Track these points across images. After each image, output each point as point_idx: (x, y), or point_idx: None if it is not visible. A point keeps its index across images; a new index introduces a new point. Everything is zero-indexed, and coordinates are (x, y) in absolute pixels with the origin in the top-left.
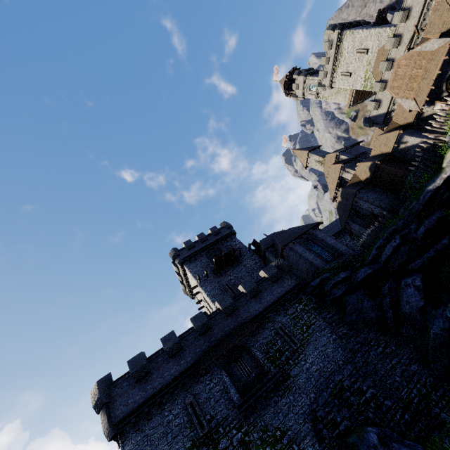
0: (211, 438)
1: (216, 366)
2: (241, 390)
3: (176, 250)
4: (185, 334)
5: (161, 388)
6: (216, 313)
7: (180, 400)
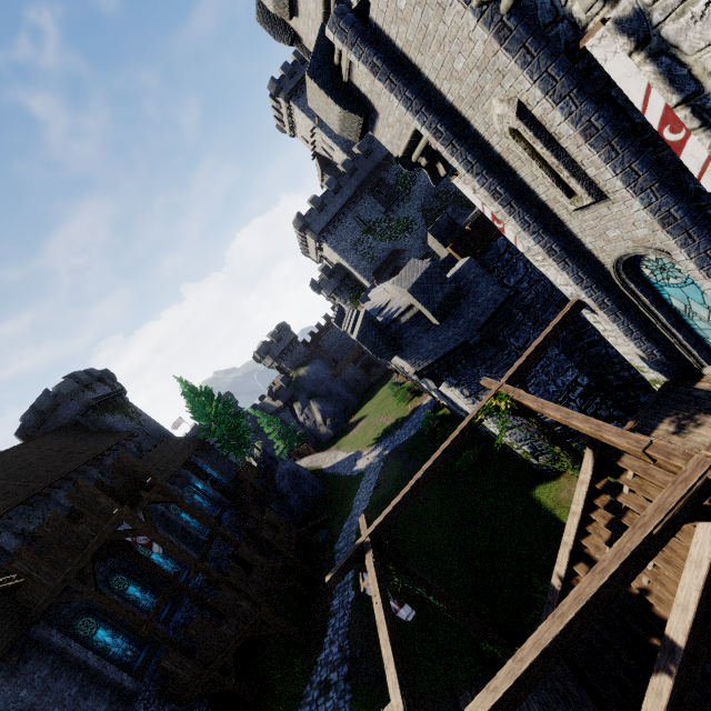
0: (372, 229)
1: (366, 195)
2: (383, 205)
3: (276, 82)
4: (339, 178)
5: (337, 213)
6: (358, 158)
7: (349, 217)
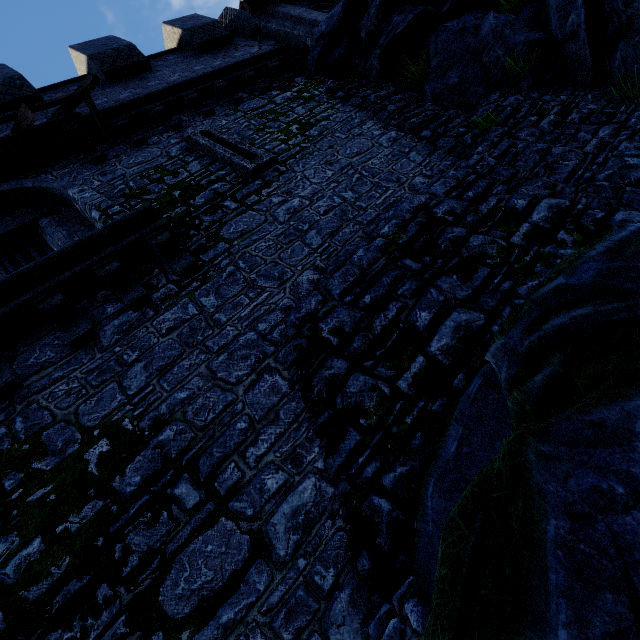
0: None
1: None
2: None
3: None
4: None
5: None
6: None
7: None
